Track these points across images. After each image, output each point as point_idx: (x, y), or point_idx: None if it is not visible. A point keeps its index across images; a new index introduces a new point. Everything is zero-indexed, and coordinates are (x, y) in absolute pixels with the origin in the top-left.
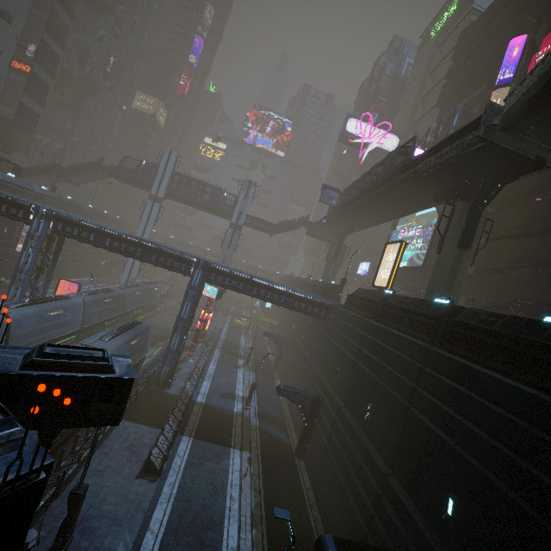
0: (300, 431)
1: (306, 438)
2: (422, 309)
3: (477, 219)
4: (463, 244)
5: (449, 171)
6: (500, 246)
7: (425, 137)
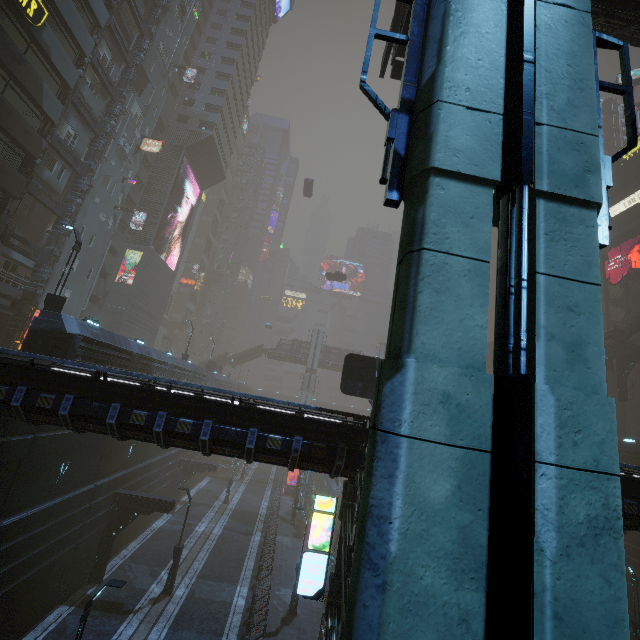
0: None
1: None
2: (623, 448)
3: (625, 383)
4: (622, 399)
5: None
6: (635, 388)
7: None
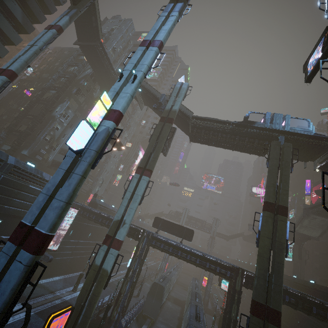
0: None
1: None
2: (288, 278)
3: (301, 250)
4: (299, 258)
5: (289, 234)
6: (321, 257)
7: None
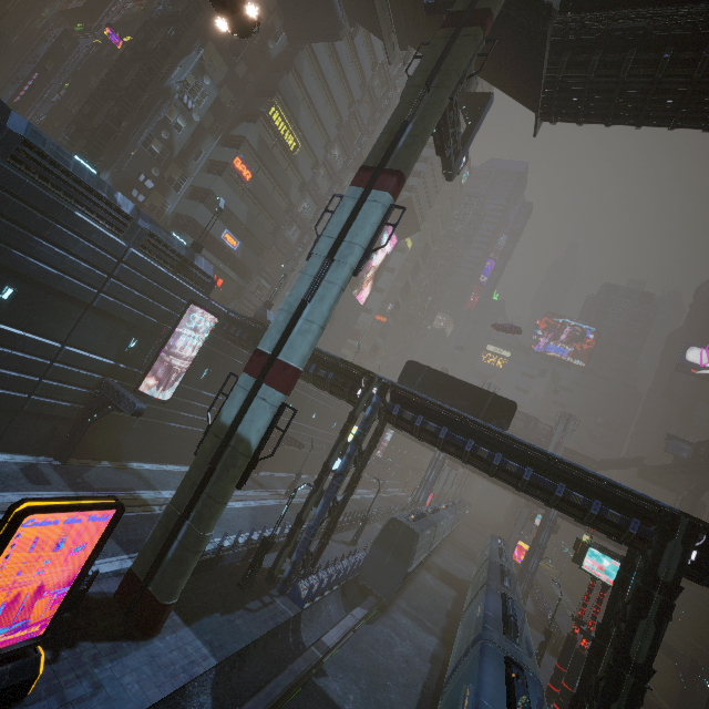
0: (673, 703)
1: (687, 703)
2: None
3: None
4: None
5: None
6: None
7: None
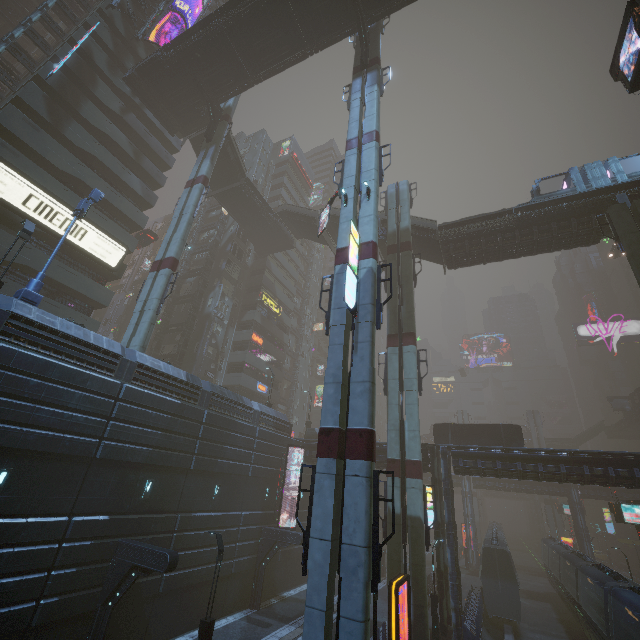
0: None
1: None
2: None
3: None
4: None
5: None
6: None
7: None
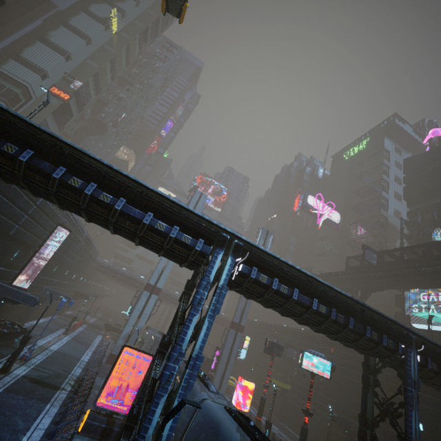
0: None
1: None
2: None
3: None
4: None
5: None
6: None
7: (417, 219)
